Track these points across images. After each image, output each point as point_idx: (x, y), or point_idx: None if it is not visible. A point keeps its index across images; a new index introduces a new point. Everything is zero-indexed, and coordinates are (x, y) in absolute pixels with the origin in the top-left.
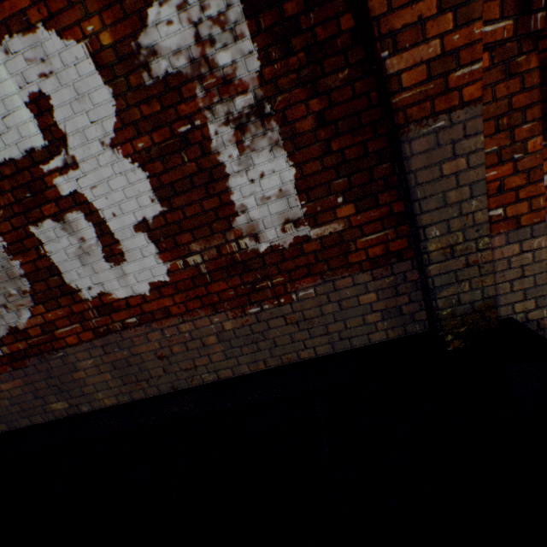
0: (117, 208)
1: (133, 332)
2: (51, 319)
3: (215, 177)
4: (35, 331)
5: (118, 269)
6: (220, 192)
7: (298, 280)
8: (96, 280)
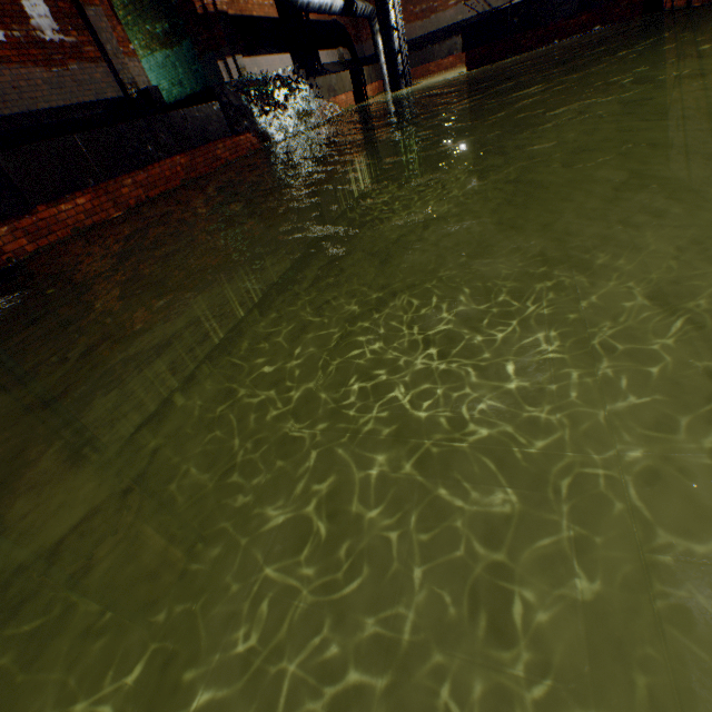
0: None
1: None
2: None
3: None
4: None
5: None
6: (20, 6)
7: (69, 61)
8: None
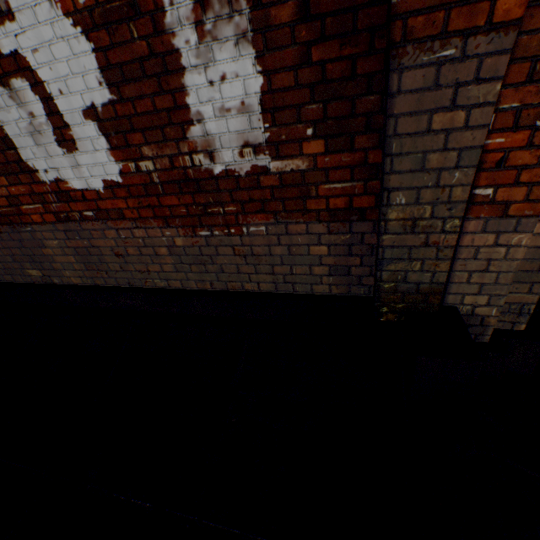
0: (63, 85)
1: (91, 225)
2: (15, 193)
3: (169, 68)
4: (3, 201)
5: (71, 158)
6: (175, 90)
7: (251, 214)
8: (51, 164)
